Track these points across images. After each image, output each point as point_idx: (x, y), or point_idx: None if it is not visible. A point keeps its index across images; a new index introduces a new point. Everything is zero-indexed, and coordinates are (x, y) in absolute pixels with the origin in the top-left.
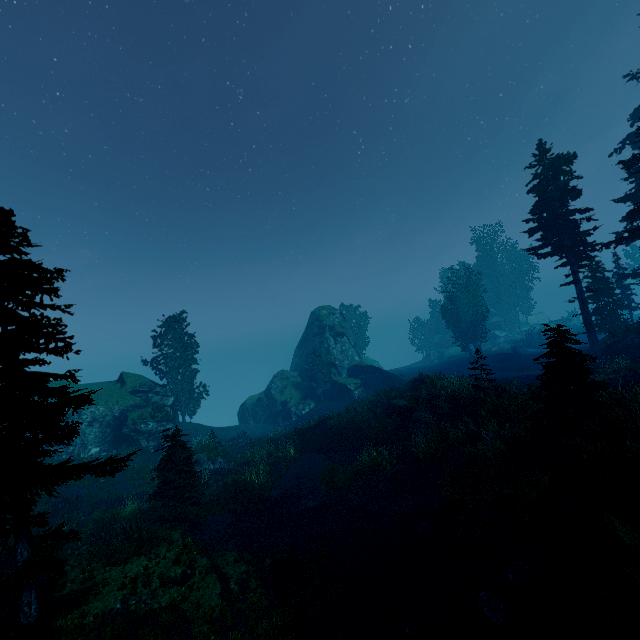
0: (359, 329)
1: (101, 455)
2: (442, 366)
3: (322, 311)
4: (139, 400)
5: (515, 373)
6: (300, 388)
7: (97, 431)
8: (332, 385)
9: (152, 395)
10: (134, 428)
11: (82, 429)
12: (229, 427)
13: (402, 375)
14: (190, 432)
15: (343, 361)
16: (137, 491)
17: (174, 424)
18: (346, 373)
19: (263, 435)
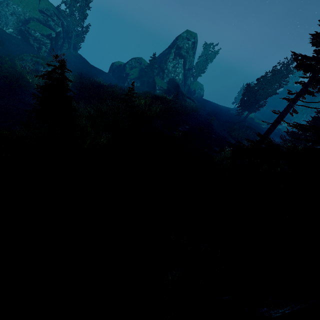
0: (203, 63)
1: (13, 35)
2: (223, 113)
3: (183, 33)
4: (42, 18)
5: (226, 135)
6: (141, 73)
7: (14, 21)
8: (153, 81)
9: (50, 20)
10: (27, 30)
11: (7, 15)
12: (97, 68)
13: (194, 102)
14: (70, 56)
15: (170, 73)
16: (3, 56)
17: (58, 44)
18: (167, 80)
19: (103, 81)
